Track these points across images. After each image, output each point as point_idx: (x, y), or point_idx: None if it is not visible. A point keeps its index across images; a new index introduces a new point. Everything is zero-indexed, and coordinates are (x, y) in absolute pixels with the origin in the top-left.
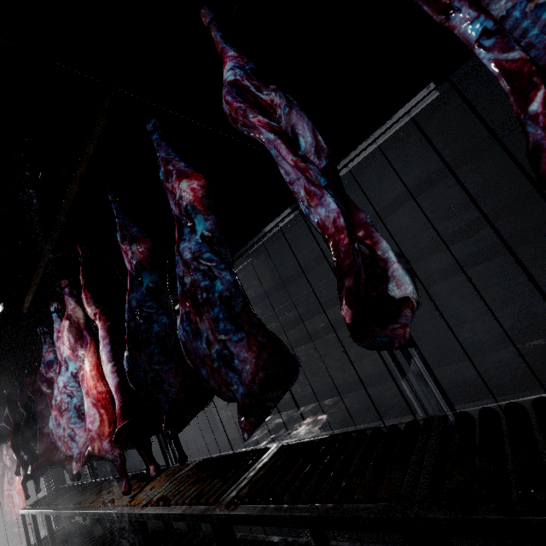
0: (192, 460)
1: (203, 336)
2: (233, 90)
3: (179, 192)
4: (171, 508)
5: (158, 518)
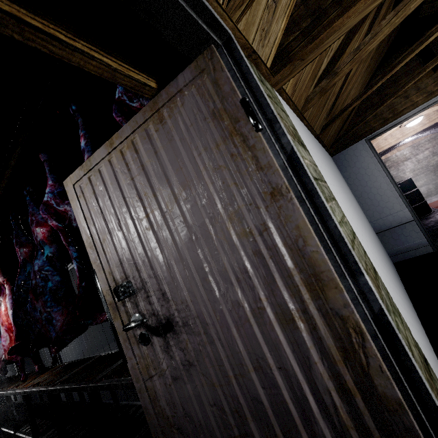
0: (68, 362)
1: (38, 310)
2: (44, 208)
3: (36, 233)
4: (37, 387)
5: (30, 393)
